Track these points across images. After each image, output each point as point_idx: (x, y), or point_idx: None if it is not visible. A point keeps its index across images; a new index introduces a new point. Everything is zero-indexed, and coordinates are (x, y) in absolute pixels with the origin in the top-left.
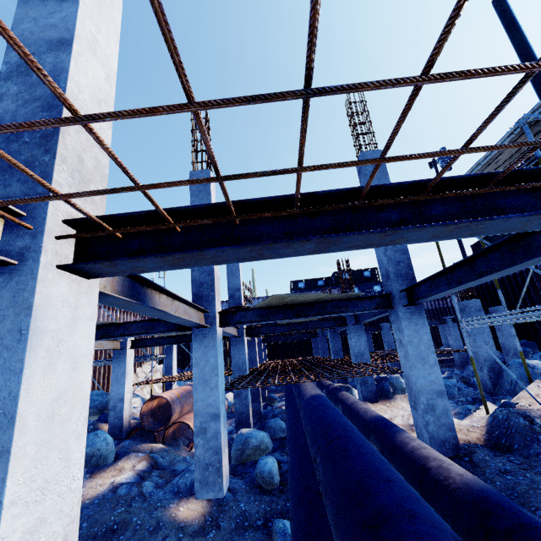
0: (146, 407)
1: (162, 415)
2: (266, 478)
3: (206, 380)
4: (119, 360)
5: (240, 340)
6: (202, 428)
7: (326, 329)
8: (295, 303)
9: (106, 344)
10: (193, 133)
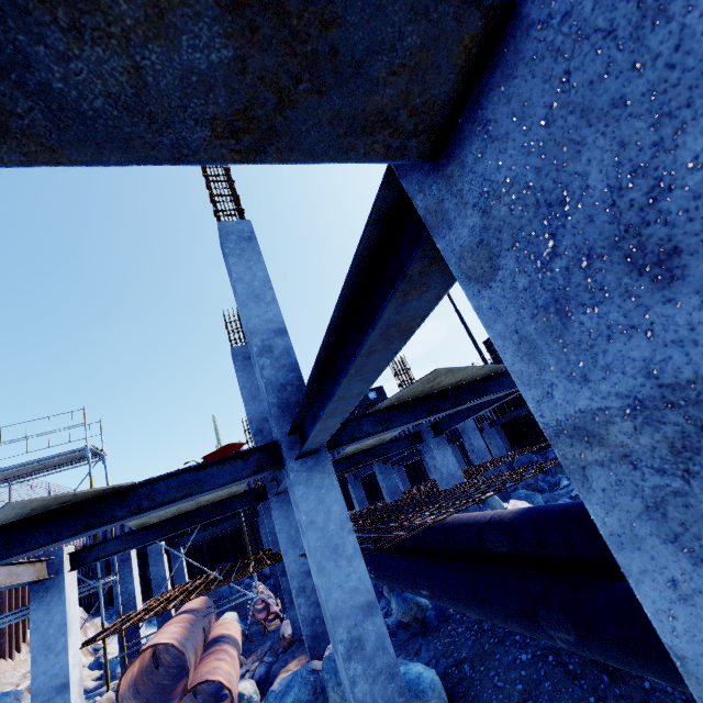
0: (125, 680)
1: (150, 688)
2: (432, 700)
3: (336, 547)
4: (48, 602)
5: (286, 497)
6: (353, 639)
7: (375, 462)
8: (426, 393)
9: (22, 572)
10: (205, 173)
